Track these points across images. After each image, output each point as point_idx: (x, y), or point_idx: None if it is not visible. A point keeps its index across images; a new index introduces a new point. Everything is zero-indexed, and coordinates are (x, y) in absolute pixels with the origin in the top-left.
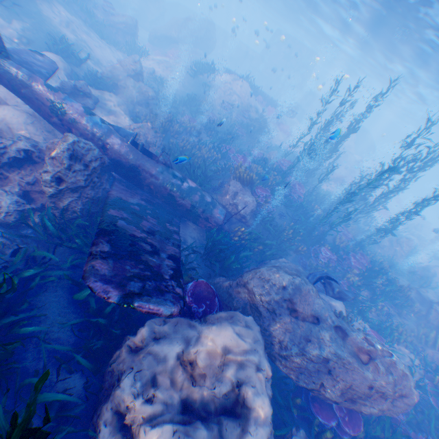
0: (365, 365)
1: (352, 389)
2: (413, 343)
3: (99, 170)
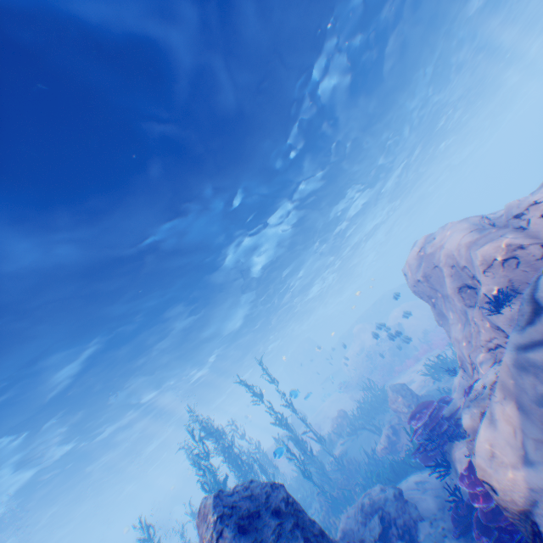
0: None
1: None
2: None
3: None
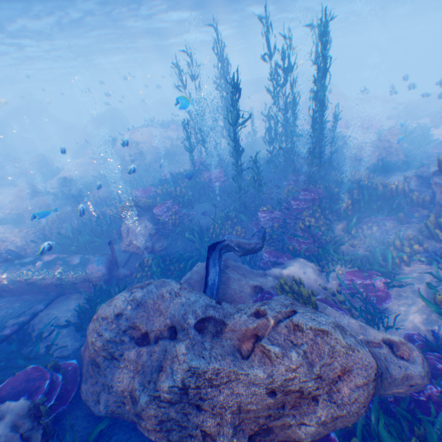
0: (248, 361)
1: (251, 412)
2: (431, 248)
3: None
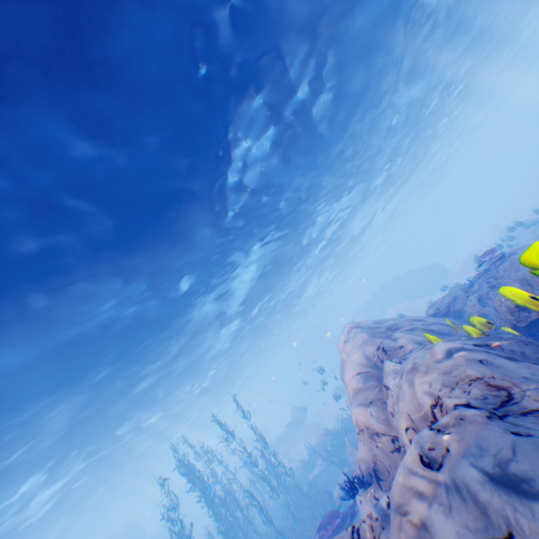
0: None
1: None
2: None
3: None
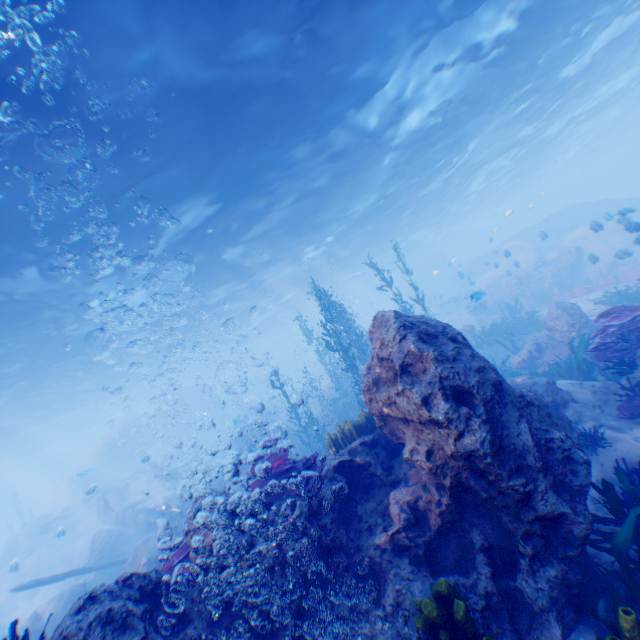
0: None
1: None
2: None
3: (111, 540)
